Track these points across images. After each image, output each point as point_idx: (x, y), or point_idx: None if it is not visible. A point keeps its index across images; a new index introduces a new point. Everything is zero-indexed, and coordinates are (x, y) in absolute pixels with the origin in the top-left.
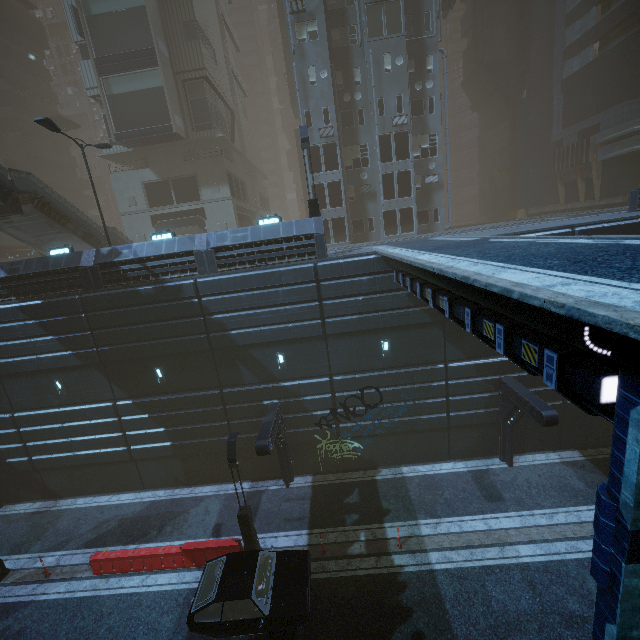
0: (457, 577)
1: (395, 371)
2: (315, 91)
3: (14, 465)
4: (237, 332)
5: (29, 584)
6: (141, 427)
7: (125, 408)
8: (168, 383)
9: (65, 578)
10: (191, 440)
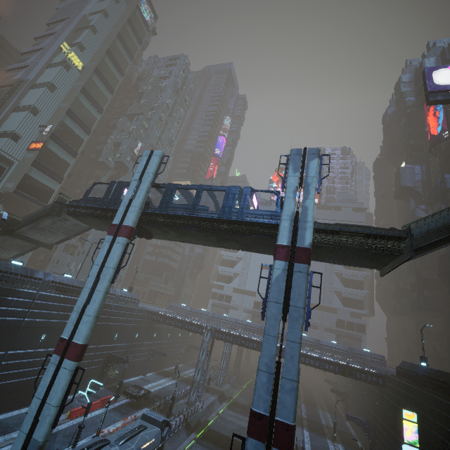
0: (155, 391)
1: (136, 343)
2: None
3: None
4: (114, 324)
5: None
6: None
7: None
8: None
9: (59, 424)
10: None
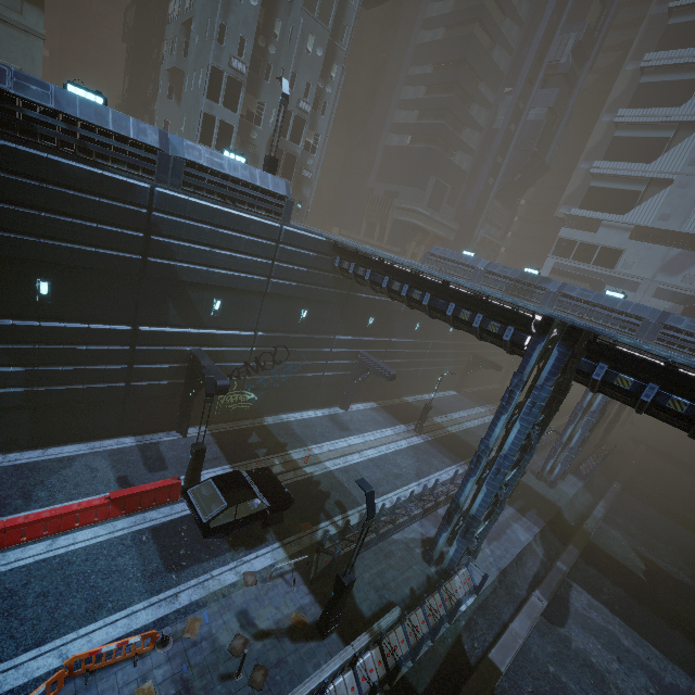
0: (345, 471)
1: (304, 336)
2: (239, 10)
3: None
4: (184, 265)
5: None
6: None
7: None
8: (53, 305)
9: None
10: (65, 386)
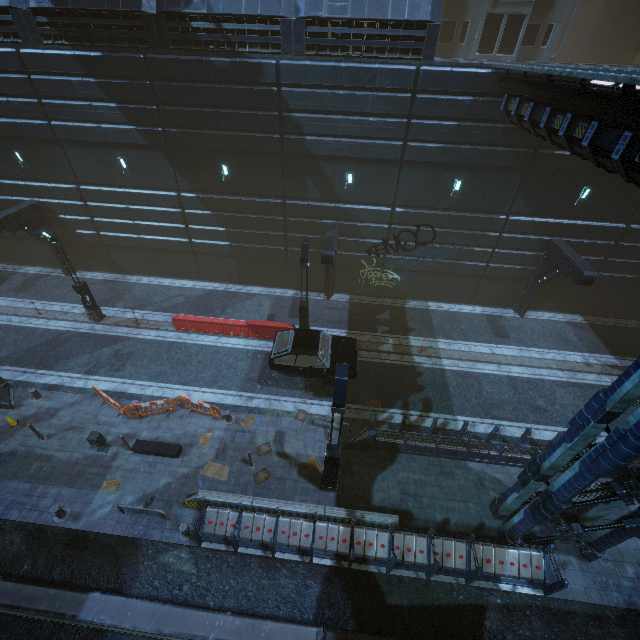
0: (461, 376)
1: (457, 214)
2: None
3: (84, 237)
4: (313, 139)
5: (125, 327)
6: (203, 223)
7: (189, 201)
8: (233, 183)
9: (153, 328)
10: (248, 244)
